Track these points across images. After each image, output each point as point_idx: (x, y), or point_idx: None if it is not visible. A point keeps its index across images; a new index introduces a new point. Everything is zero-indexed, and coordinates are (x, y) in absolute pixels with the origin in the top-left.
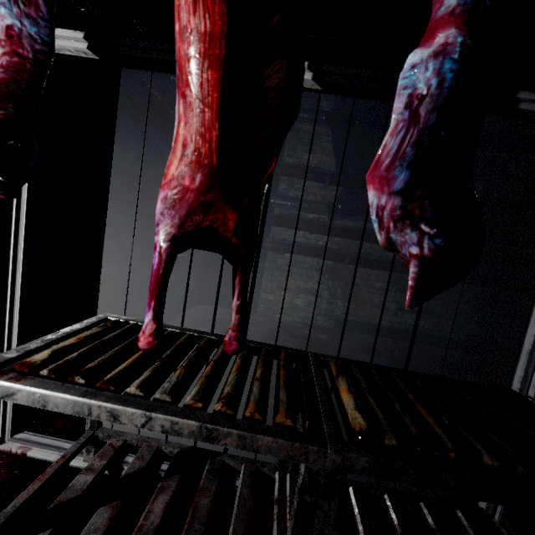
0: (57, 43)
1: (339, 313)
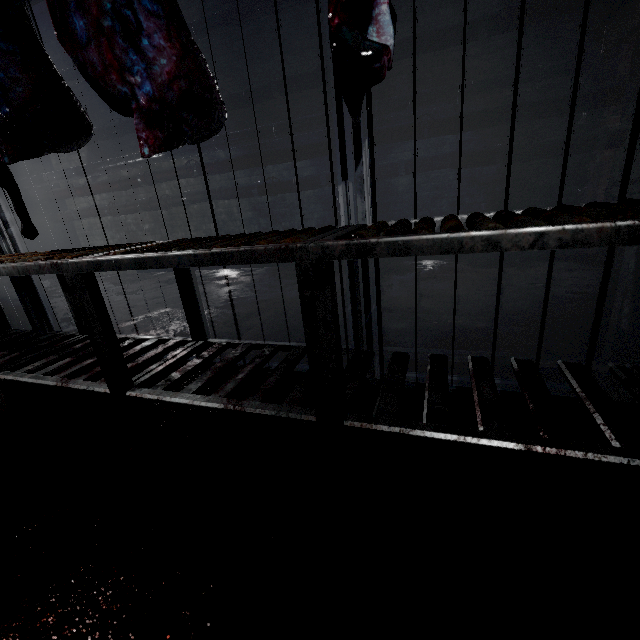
0: None
1: None
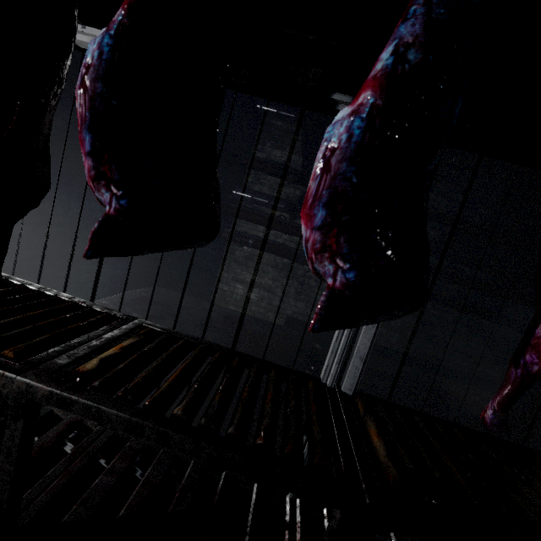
0: None
1: (290, 312)
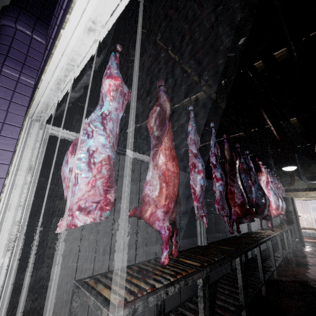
0: (61, 134)
1: (101, 246)
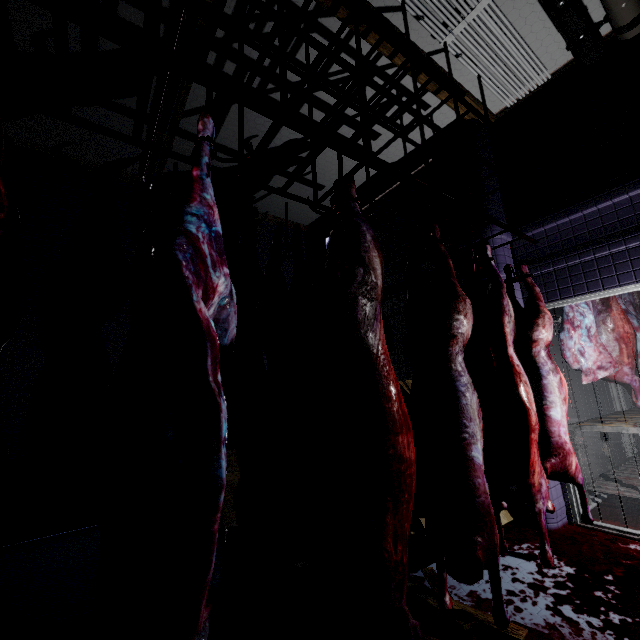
0: None
1: None
